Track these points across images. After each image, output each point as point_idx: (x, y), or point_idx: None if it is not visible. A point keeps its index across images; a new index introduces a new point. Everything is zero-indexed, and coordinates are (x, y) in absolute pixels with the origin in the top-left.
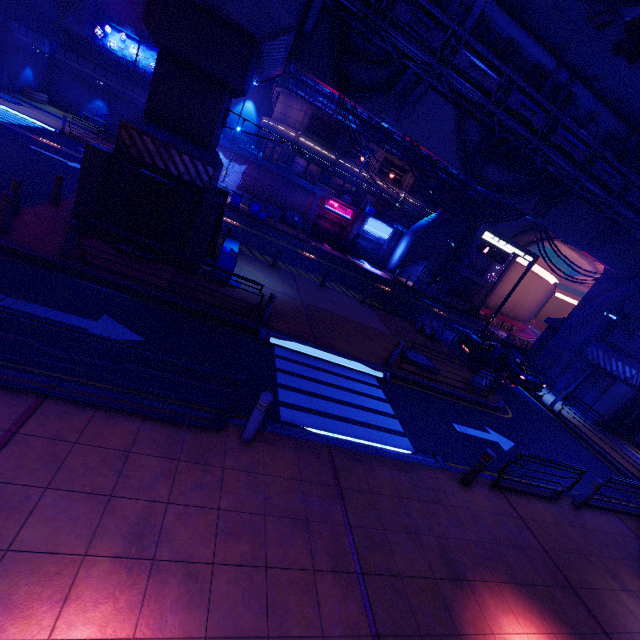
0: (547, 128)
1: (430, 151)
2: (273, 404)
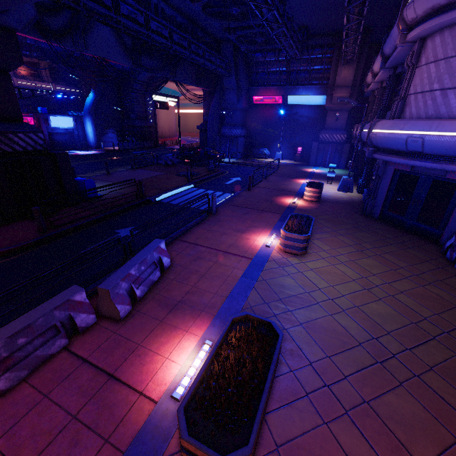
0: (169, 35)
1: (112, 60)
2: (197, 209)
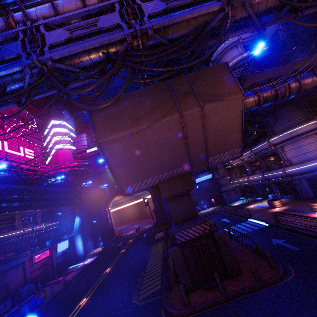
0: None
1: None
2: (262, 228)
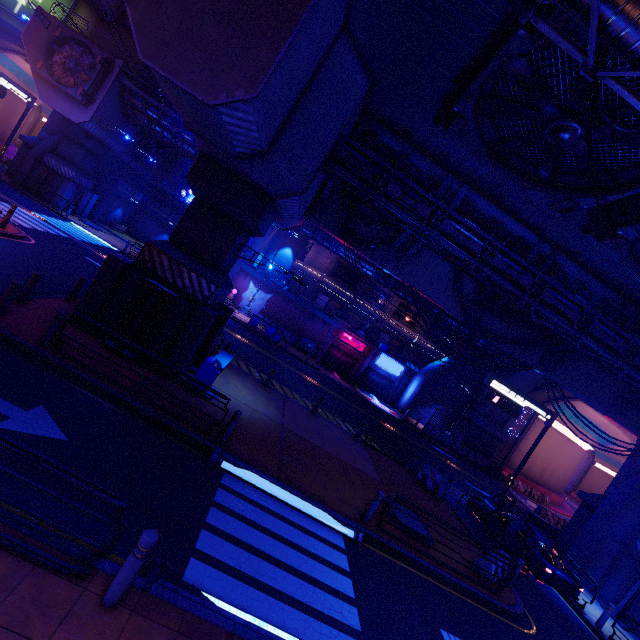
0: (535, 287)
1: (428, 297)
2: (184, 551)
